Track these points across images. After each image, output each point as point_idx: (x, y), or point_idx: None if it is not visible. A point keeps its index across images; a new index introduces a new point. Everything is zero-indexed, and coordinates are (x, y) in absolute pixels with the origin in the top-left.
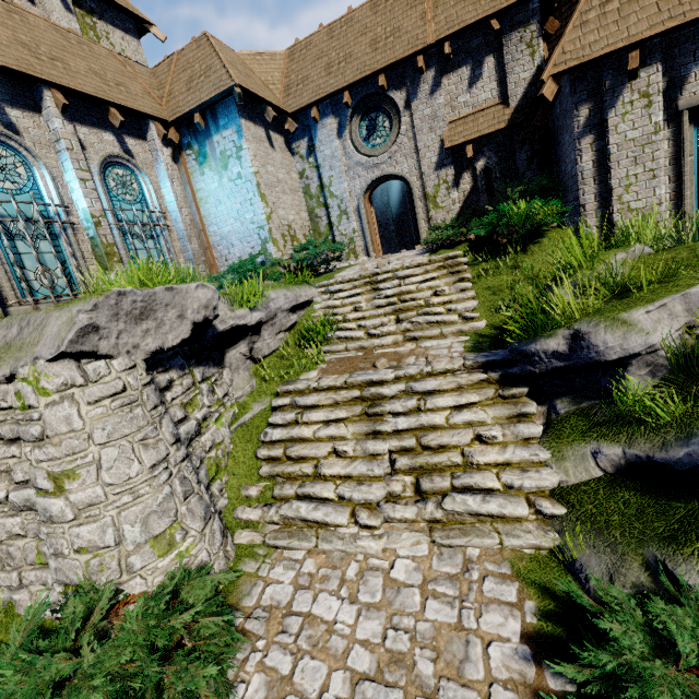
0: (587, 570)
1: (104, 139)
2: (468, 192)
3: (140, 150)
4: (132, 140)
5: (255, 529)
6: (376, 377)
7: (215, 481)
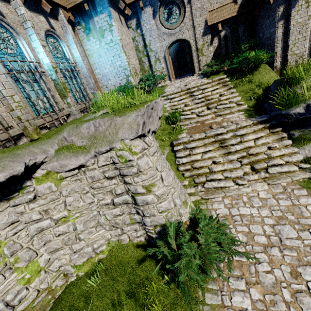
0: None
1: (40, 20)
2: (216, 47)
3: (56, 26)
4: (52, 20)
5: (194, 195)
6: (219, 132)
7: None
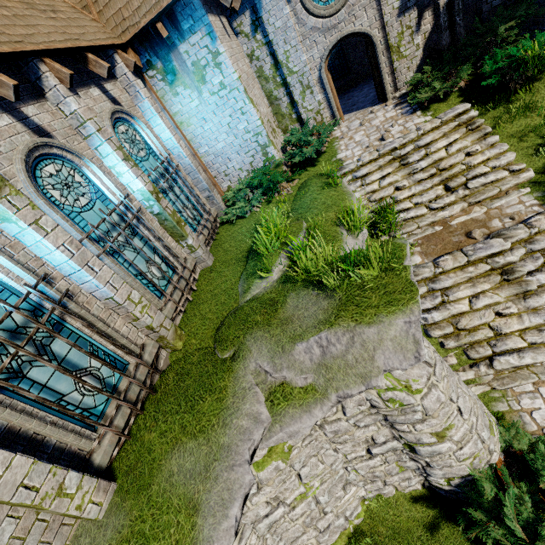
0: None
1: (94, 96)
2: (428, 33)
3: (118, 92)
4: (107, 83)
5: (475, 383)
6: (497, 250)
7: None
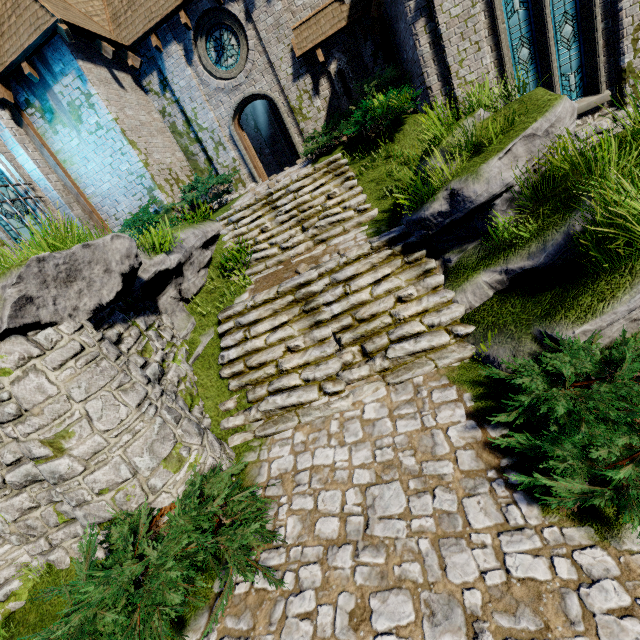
0: (498, 359)
1: None
2: (329, 98)
3: None
4: None
5: (243, 431)
6: (302, 279)
7: (194, 407)
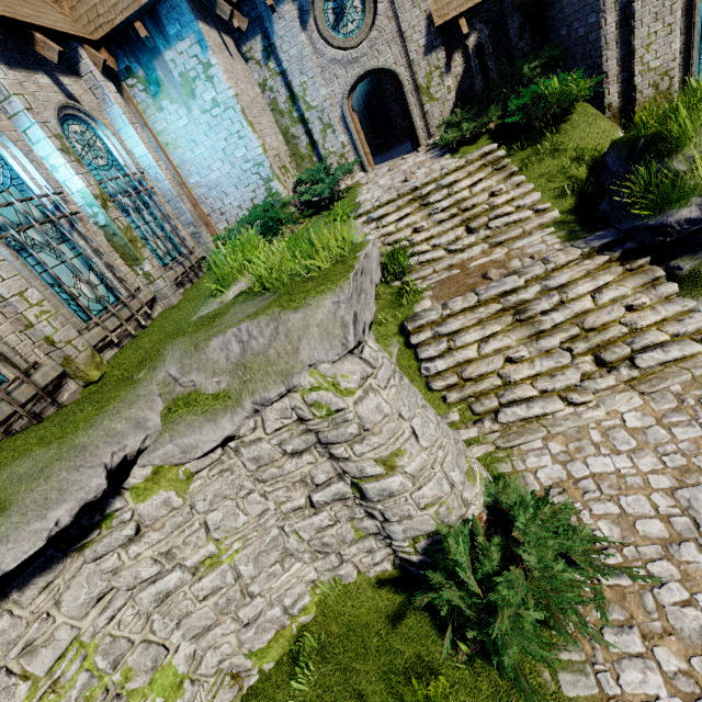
0: None
1: (40, 83)
2: (460, 76)
3: (79, 90)
4: (66, 77)
5: (478, 443)
6: (509, 287)
7: None
